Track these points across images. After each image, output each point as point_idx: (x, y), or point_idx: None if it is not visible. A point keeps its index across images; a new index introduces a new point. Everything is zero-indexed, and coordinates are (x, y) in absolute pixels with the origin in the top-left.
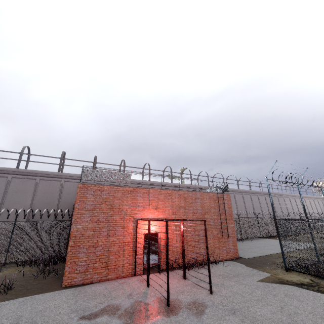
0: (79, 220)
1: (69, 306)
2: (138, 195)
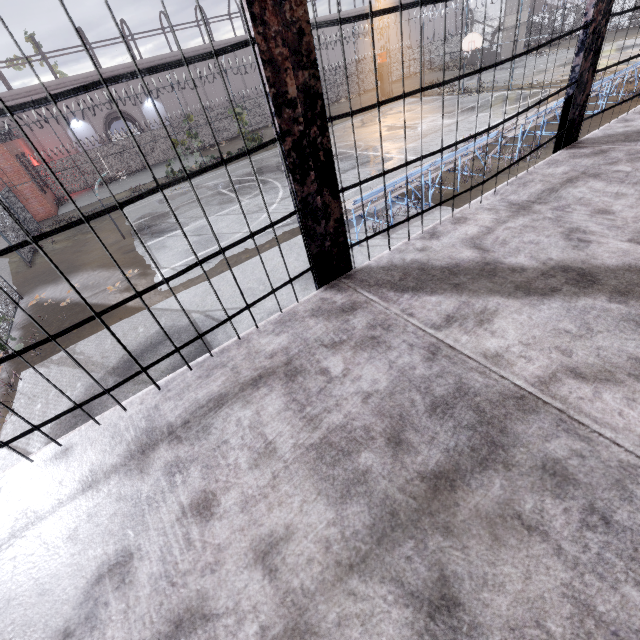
0: None
1: None
2: None
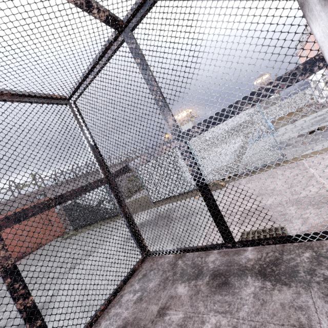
0: None
1: None
2: None
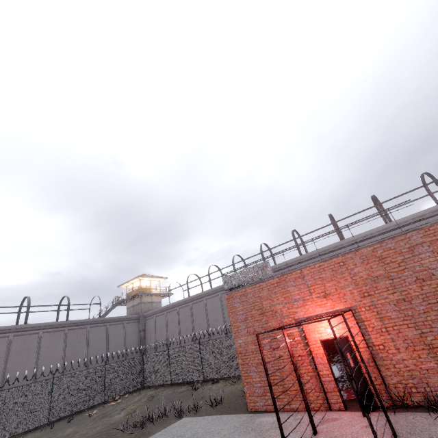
0: (238, 335)
1: (225, 434)
2: (288, 285)
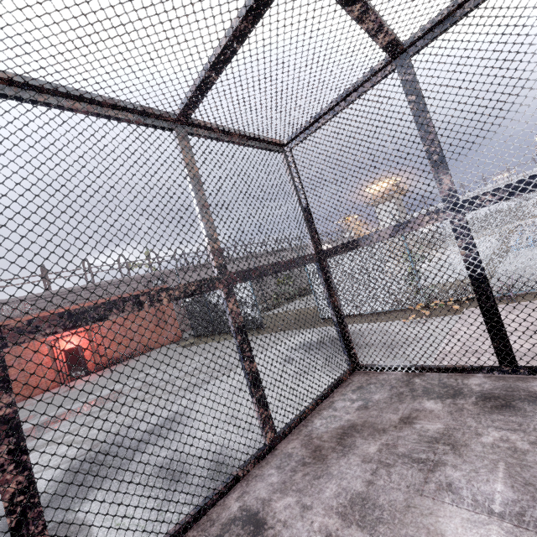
0: None
1: None
2: None
